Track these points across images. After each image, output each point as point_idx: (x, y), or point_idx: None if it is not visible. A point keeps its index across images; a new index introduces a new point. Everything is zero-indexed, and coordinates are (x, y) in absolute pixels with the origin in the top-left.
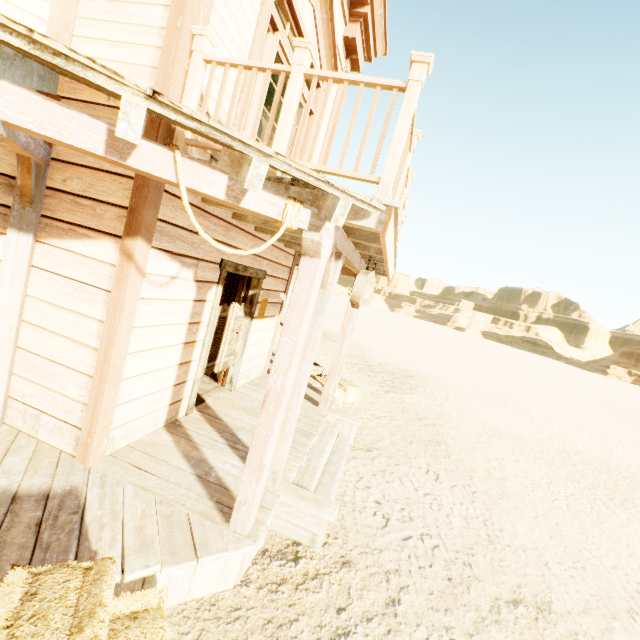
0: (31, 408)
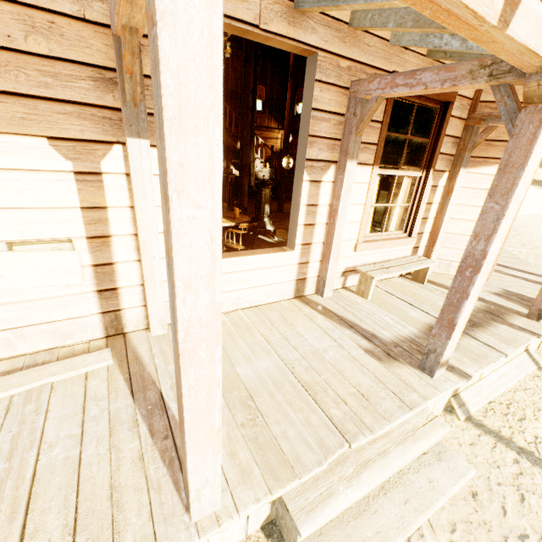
0: (444, 260)
